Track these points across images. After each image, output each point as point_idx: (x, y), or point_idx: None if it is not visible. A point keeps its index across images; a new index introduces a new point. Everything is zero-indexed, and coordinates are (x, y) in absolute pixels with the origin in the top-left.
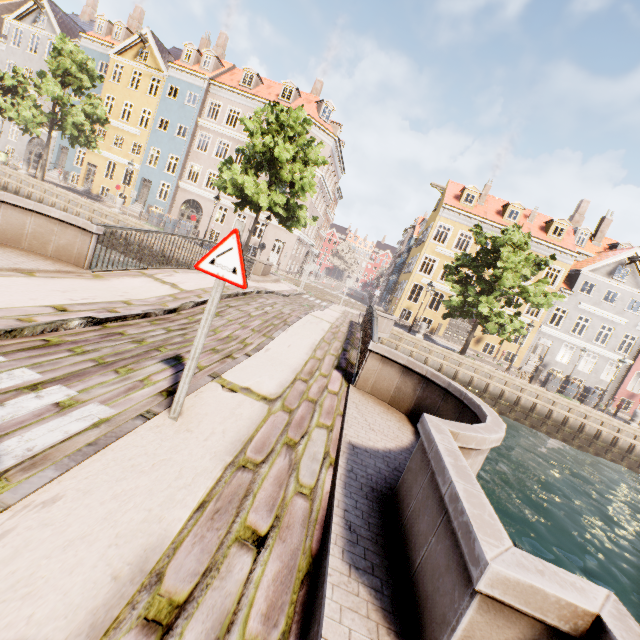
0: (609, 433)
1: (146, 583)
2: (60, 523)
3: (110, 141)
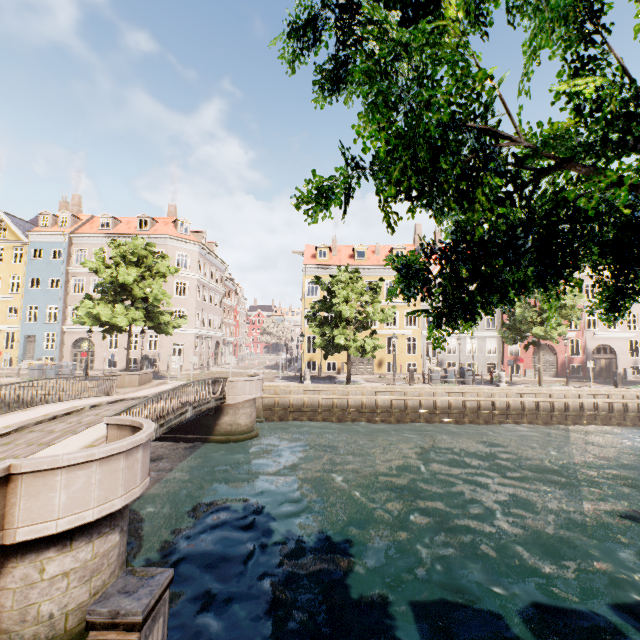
0: (485, 400)
1: None
2: None
3: None
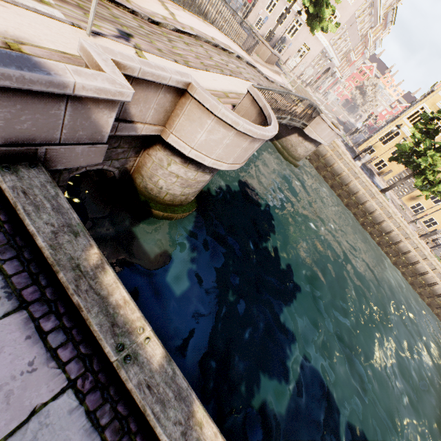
0: None
1: (16, 41)
2: (0, 11)
3: None
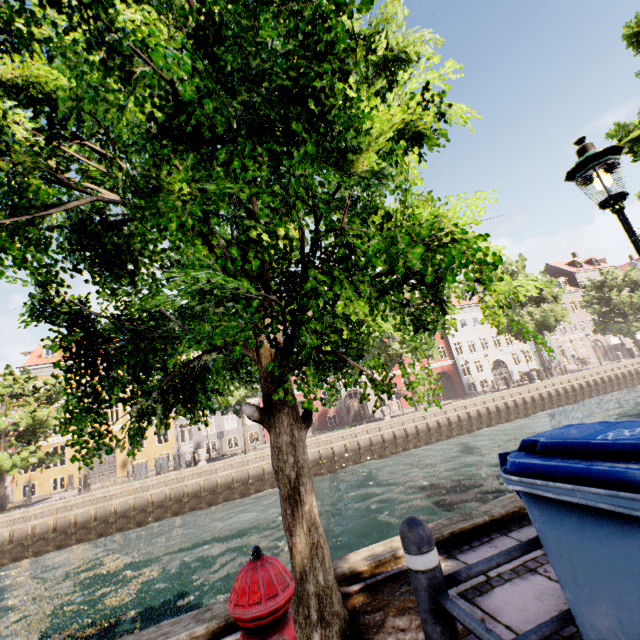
0: (172, 488)
1: None
2: None
3: None
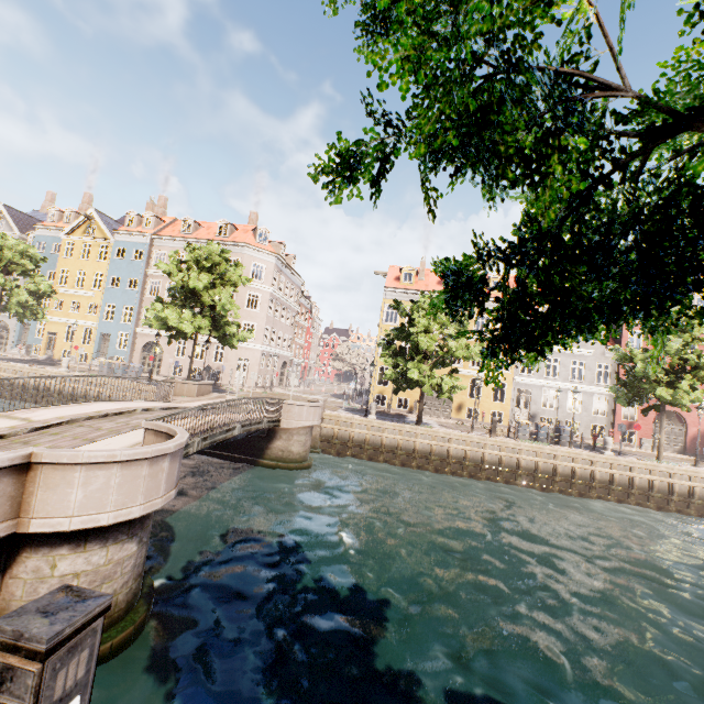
0: (582, 468)
1: None
2: None
3: (68, 308)
